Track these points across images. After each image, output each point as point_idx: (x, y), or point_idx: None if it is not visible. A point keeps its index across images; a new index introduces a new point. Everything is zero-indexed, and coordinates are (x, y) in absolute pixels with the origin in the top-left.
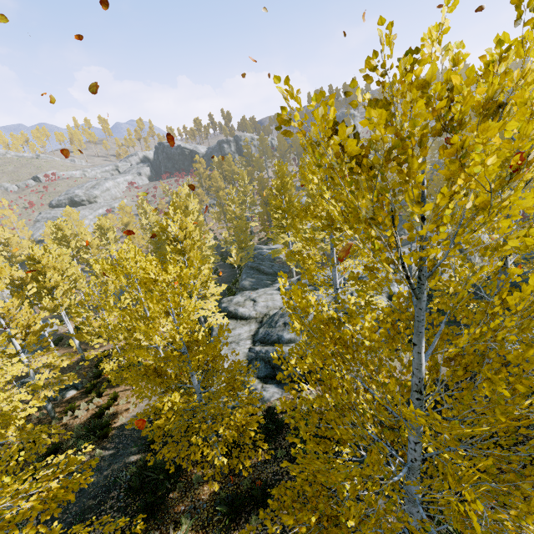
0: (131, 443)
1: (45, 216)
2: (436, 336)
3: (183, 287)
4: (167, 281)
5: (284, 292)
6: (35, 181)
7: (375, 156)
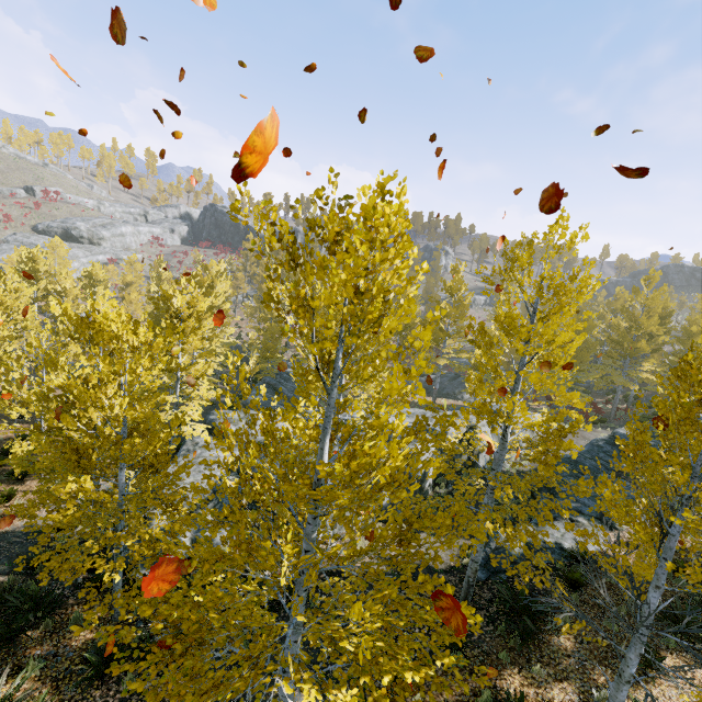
0: (4, 559)
1: (20, 239)
2: (347, 442)
3: (151, 359)
4: (131, 343)
5: (234, 371)
6: (27, 192)
7: (287, 254)
